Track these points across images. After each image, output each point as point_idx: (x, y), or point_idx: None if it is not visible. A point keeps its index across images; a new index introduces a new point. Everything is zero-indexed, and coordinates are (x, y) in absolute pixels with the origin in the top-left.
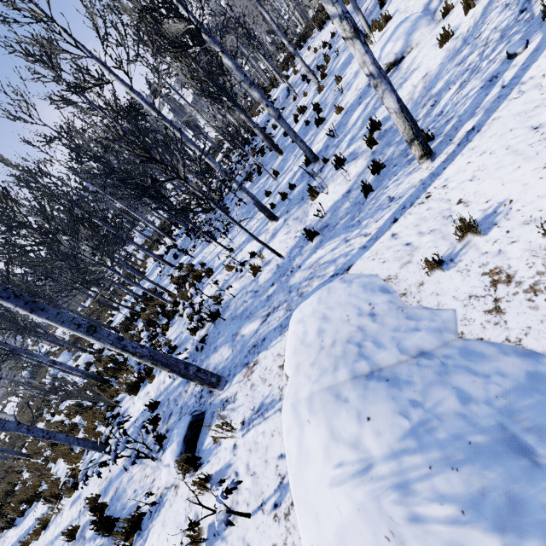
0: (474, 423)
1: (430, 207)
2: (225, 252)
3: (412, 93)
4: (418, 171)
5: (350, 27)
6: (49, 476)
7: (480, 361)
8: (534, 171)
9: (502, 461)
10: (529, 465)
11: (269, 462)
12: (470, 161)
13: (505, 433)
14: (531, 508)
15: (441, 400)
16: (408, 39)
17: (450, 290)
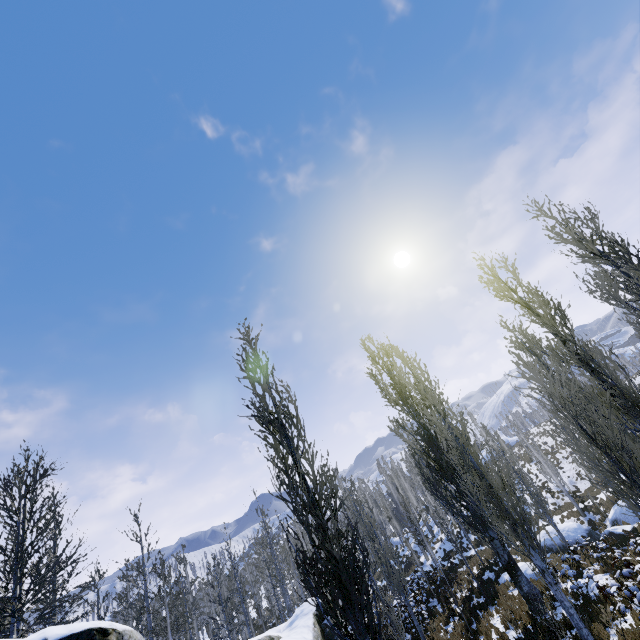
0: None
1: None
2: None
3: None
4: None
5: None
6: None
7: None
8: None
9: None
10: None
11: None
12: None
13: None
14: None
15: None
16: None
17: None
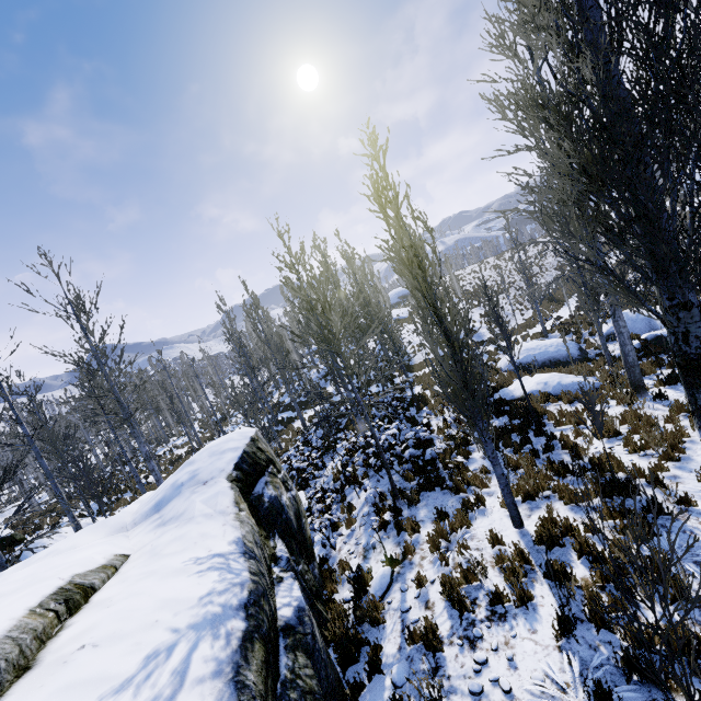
0: None
1: None
2: None
3: None
4: None
5: None
6: None
7: None
8: None
9: None
10: None
11: None
12: None
13: None
14: None
15: None
16: None
17: None
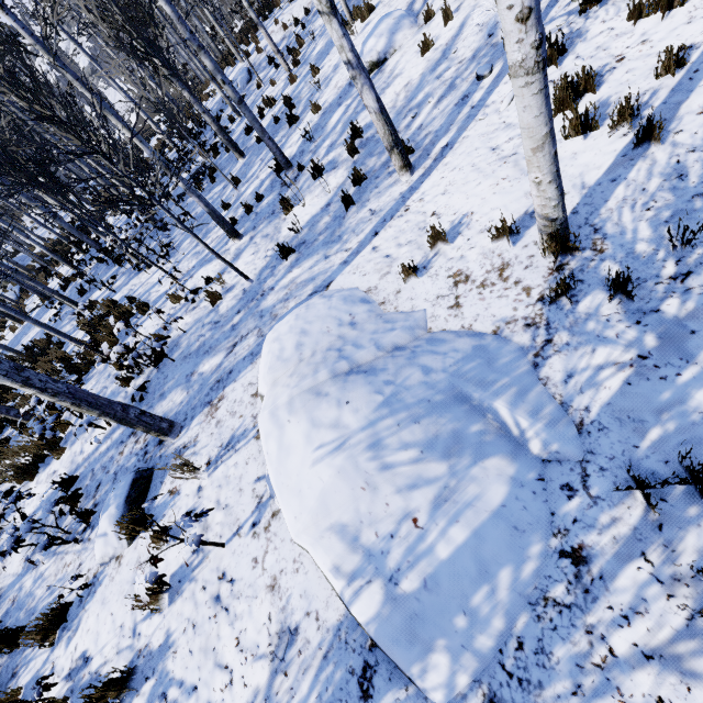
0: (433, 386)
1: (408, 220)
2: (167, 282)
3: (395, 101)
4: (398, 185)
5: (326, 1)
6: None
7: (442, 344)
8: (490, 187)
9: (451, 409)
10: (469, 408)
11: (244, 490)
12: (443, 176)
13: (454, 390)
14: (468, 437)
15: (409, 376)
16: (391, 39)
17: (423, 294)
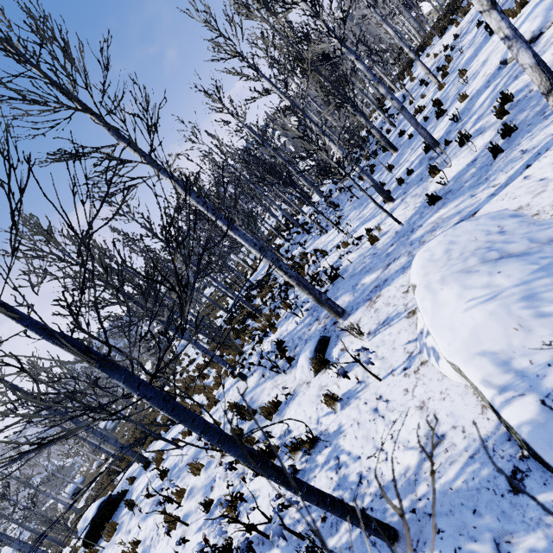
0: None
1: None
2: (338, 238)
3: (551, 61)
4: None
5: (487, 2)
6: (187, 405)
7: None
8: None
9: None
10: None
11: (396, 348)
12: None
13: None
14: None
15: None
16: (548, 15)
17: None
